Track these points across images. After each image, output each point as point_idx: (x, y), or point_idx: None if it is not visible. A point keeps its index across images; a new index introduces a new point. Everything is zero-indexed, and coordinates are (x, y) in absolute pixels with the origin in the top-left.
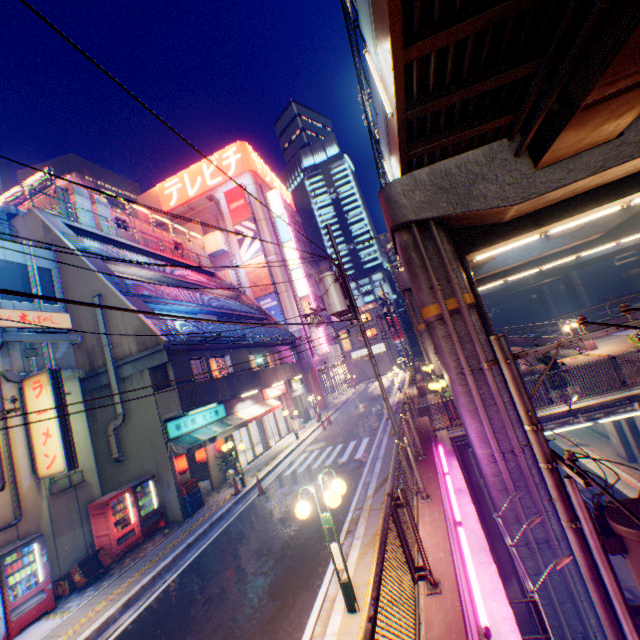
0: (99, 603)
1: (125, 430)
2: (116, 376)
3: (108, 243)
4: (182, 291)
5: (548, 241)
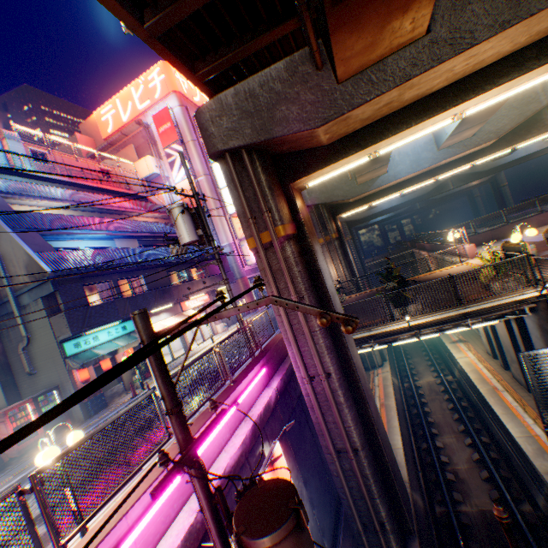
0: None
1: (33, 349)
2: (17, 305)
3: (25, 177)
4: (95, 219)
5: (439, 151)
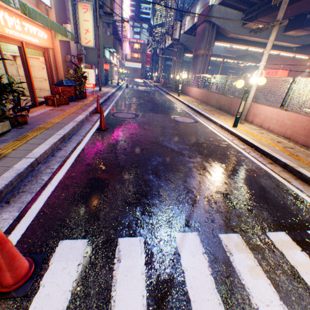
0: (107, 89)
1: None
2: None
3: None
4: None
5: (224, 50)
